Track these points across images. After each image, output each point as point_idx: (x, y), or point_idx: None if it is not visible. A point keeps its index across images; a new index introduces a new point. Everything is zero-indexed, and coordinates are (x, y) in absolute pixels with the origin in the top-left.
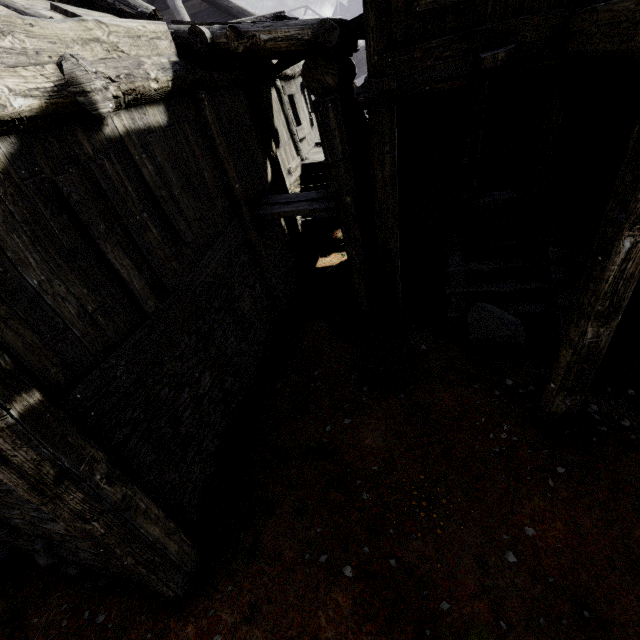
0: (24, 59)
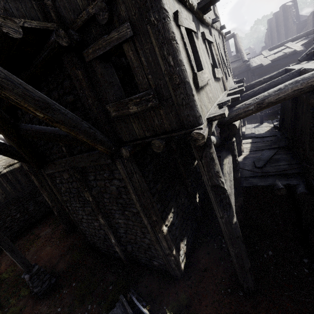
0: None
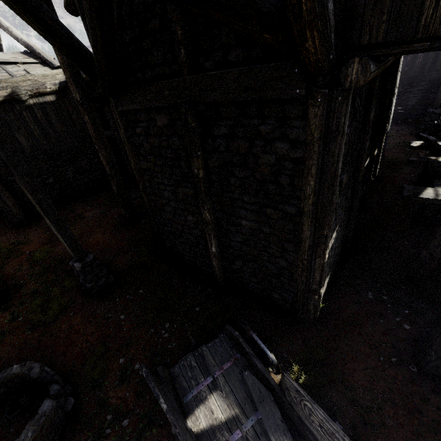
0: (2, 89)
